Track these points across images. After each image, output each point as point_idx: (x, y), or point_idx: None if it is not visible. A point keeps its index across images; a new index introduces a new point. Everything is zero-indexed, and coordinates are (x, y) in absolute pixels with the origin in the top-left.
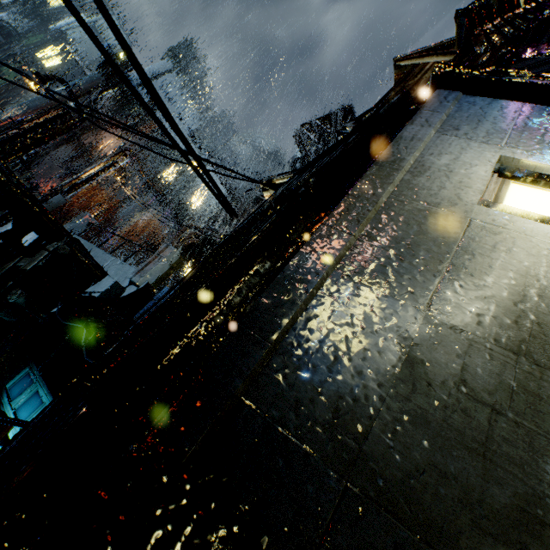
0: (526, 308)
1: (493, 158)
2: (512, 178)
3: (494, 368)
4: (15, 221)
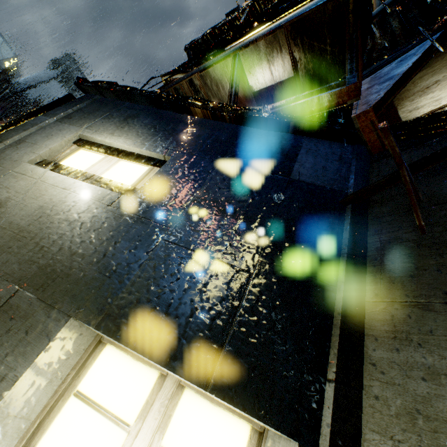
0: None
1: (70, 135)
2: (83, 146)
3: None
4: None
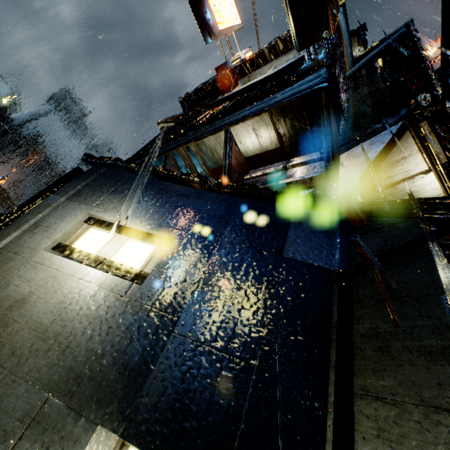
0: (7, 318)
1: (81, 215)
2: (93, 225)
3: None
4: None
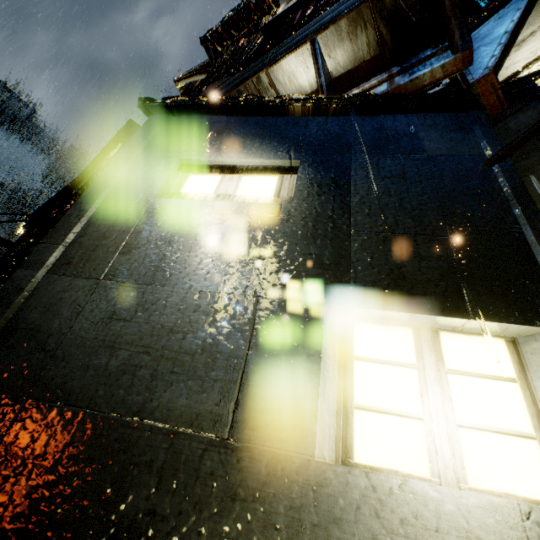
0: (161, 256)
1: (174, 162)
2: (190, 172)
3: (133, 297)
4: None
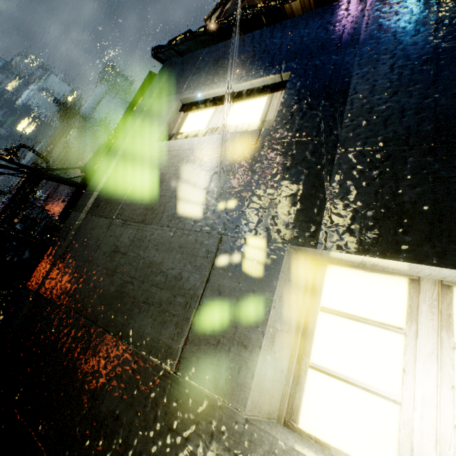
0: (153, 196)
1: (175, 104)
2: (189, 110)
3: (130, 234)
4: (30, 250)
